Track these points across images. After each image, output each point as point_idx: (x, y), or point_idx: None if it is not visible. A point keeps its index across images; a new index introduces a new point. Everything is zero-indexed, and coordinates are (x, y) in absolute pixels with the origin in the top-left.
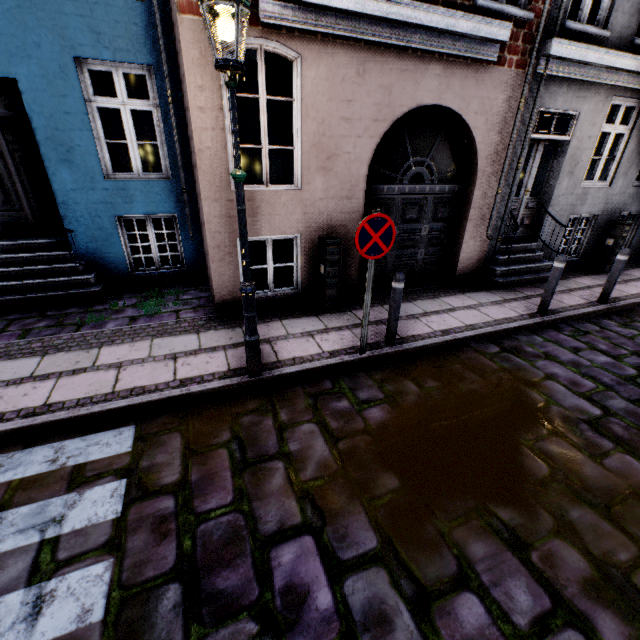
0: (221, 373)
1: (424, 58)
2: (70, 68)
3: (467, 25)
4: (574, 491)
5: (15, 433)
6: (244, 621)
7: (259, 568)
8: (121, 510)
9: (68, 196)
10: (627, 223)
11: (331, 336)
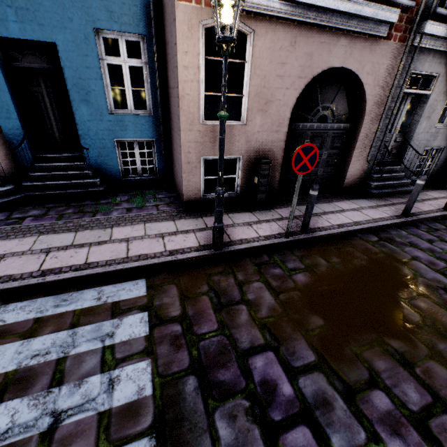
0: (195, 247)
1: (336, 34)
2: (91, 36)
3: (369, 11)
4: (439, 332)
5: (70, 280)
6: (240, 399)
7: (243, 369)
8: (148, 331)
9: (85, 125)
10: None
11: (263, 226)
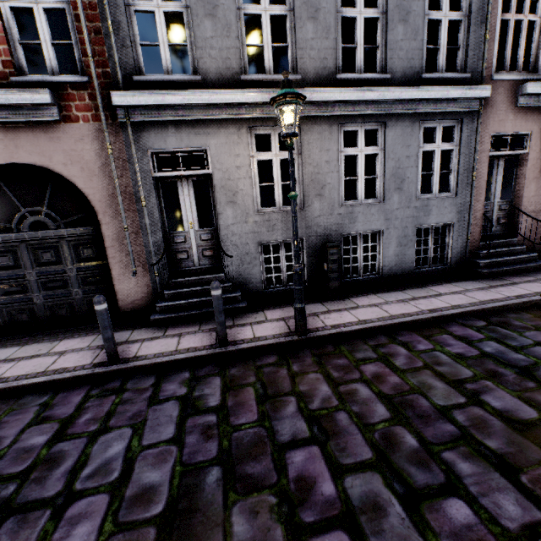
0: None
1: None
2: None
3: None
4: None
5: None
6: None
7: None
8: None
9: None
10: (330, 245)
11: None
